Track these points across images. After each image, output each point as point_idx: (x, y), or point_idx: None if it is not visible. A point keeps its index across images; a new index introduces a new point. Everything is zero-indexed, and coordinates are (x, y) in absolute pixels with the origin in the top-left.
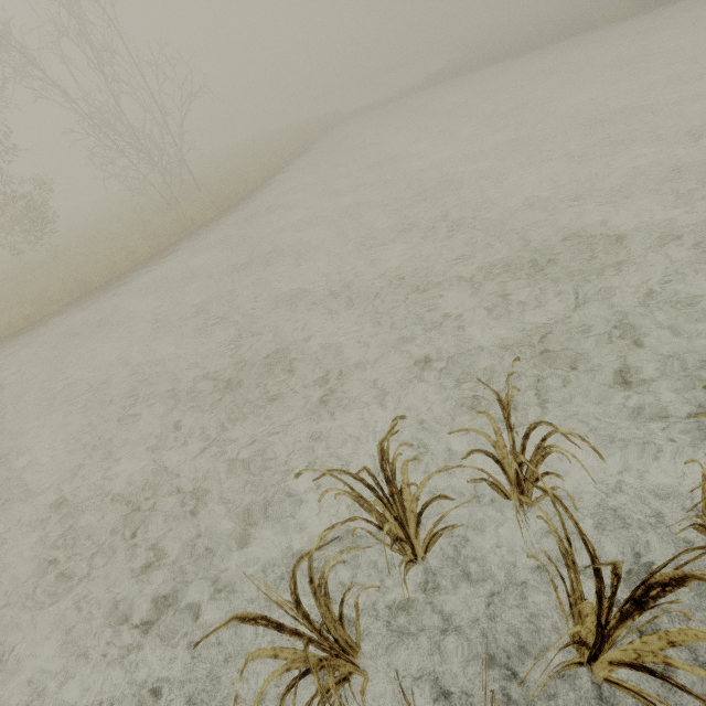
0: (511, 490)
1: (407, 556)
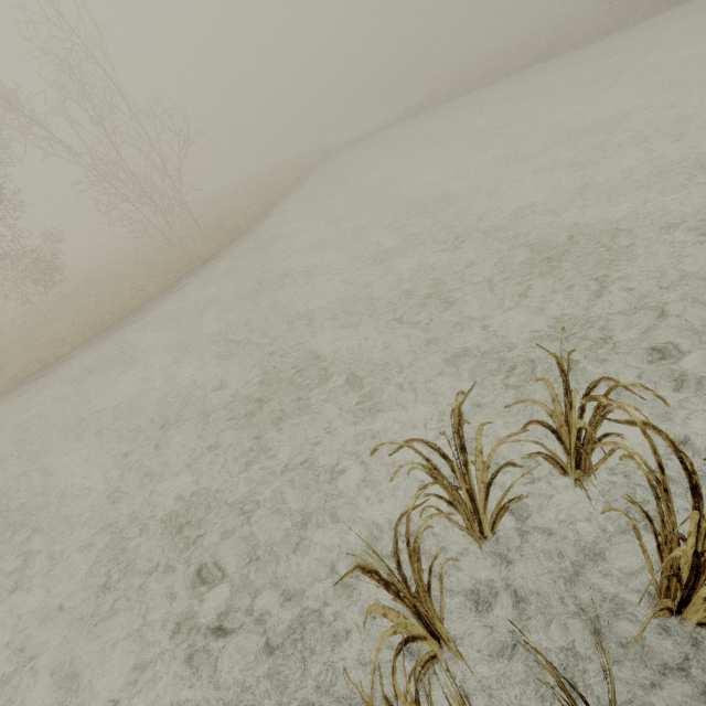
0: (568, 460)
1: (476, 533)
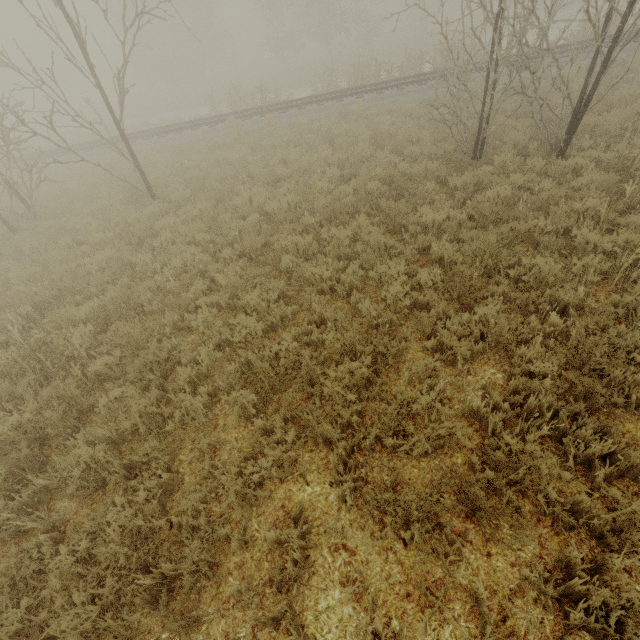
0: None
1: None
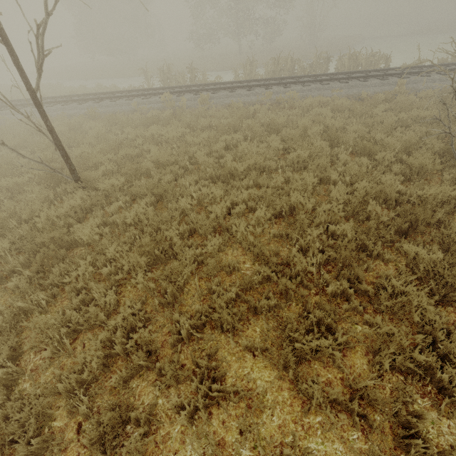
0: None
1: None
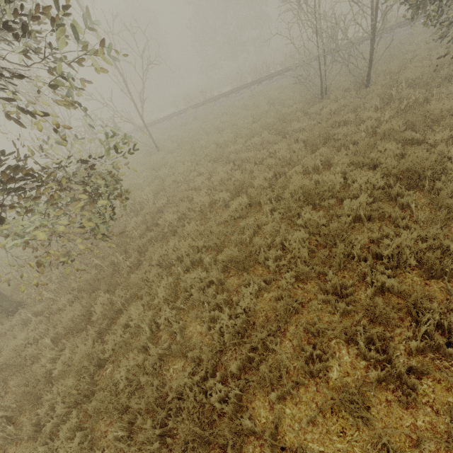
0: None
1: None
